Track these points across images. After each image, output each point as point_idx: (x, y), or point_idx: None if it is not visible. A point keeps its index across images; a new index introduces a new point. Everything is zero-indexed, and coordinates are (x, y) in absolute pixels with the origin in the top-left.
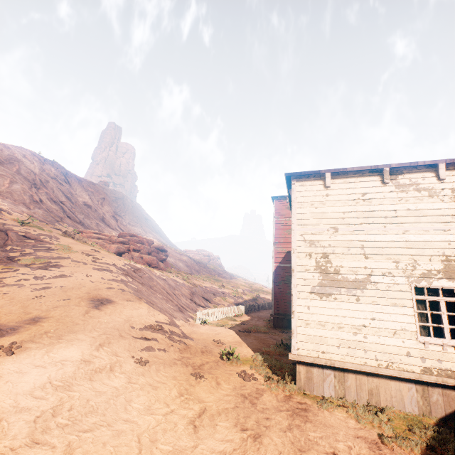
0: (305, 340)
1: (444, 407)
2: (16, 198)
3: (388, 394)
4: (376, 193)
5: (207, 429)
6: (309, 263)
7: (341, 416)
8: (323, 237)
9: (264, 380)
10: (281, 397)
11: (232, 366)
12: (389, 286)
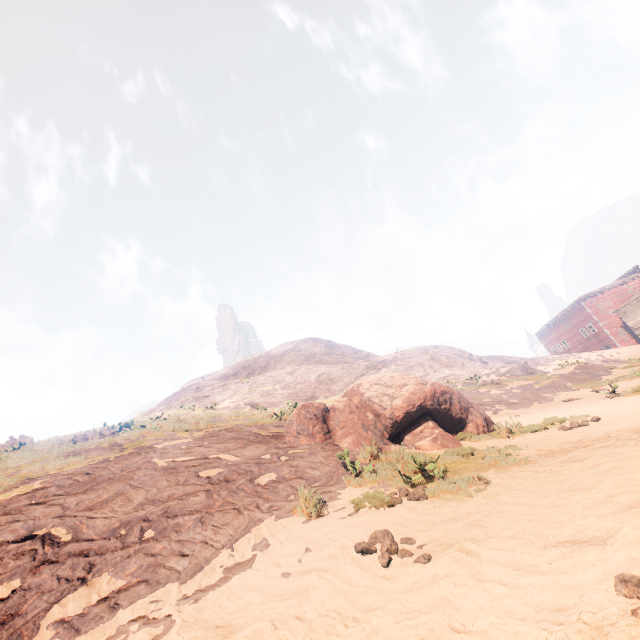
0: None
1: None
2: None
3: None
4: None
5: None
6: None
7: None
8: None
9: None
10: None
11: None
12: None
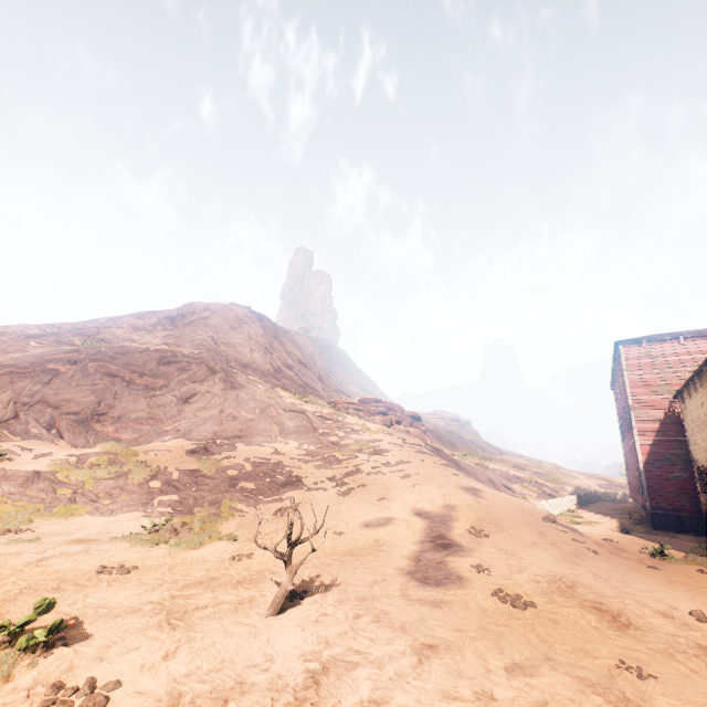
0: None
1: None
2: (262, 369)
3: None
4: None
5: None
6: None
7: None
8: None
9: None
10: None
11: (676, 565)
12: None
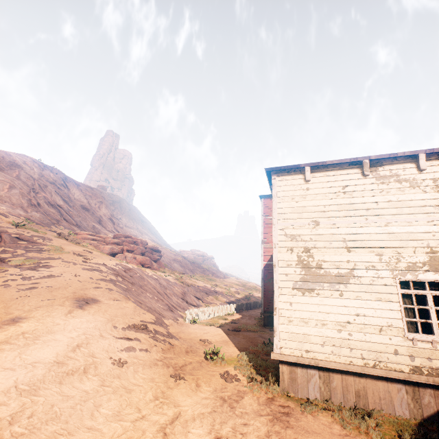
0: (288, 339)
1: (437, 409)
2: (15, 202)
3: (376, 395)
4: (356, 186)
5: (177, 437)
6: (291, 258)
7: (326, 420)
8: (304, 231)
9: (247, 381)
10: (262, 400)
11: (216, 366)
12: (373, 280)
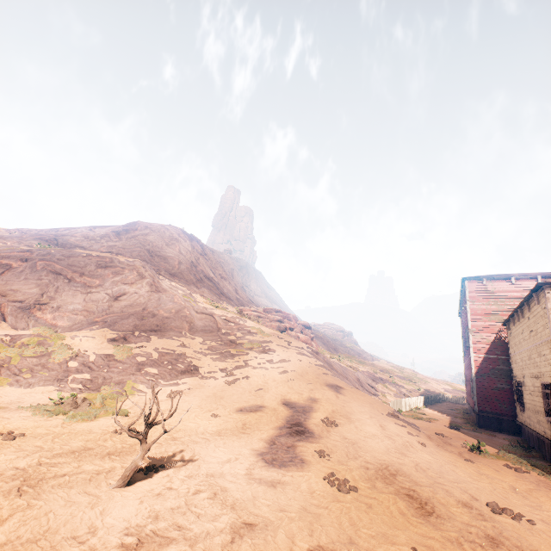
0: None
1: None
2: (187, 278)
3: None
4: None
5: (532, 498)
6: None
7: None
8: None
9: (539, 475)
10: None
11: (488, 459)
12: None
